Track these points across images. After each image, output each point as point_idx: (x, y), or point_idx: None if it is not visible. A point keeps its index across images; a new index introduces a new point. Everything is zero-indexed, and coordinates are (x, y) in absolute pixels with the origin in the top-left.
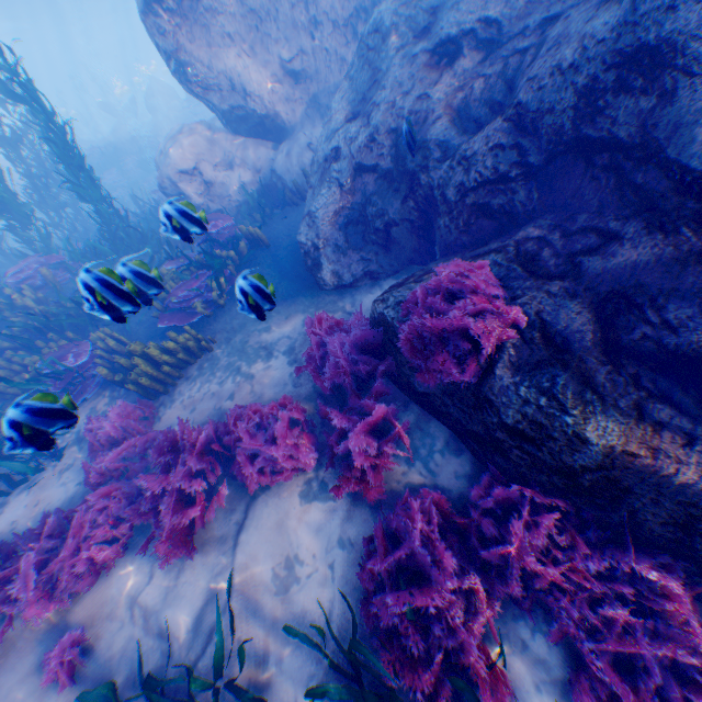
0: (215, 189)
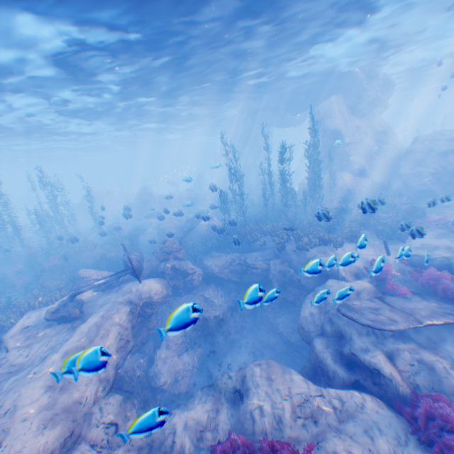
0: (353, 188)
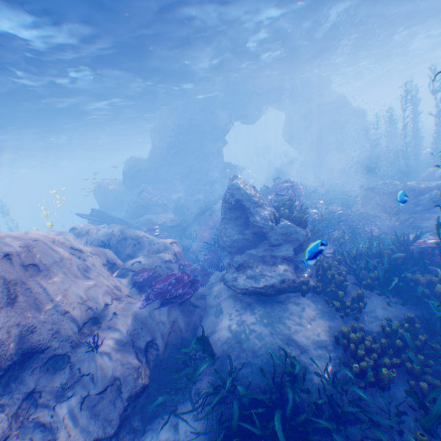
0: None
